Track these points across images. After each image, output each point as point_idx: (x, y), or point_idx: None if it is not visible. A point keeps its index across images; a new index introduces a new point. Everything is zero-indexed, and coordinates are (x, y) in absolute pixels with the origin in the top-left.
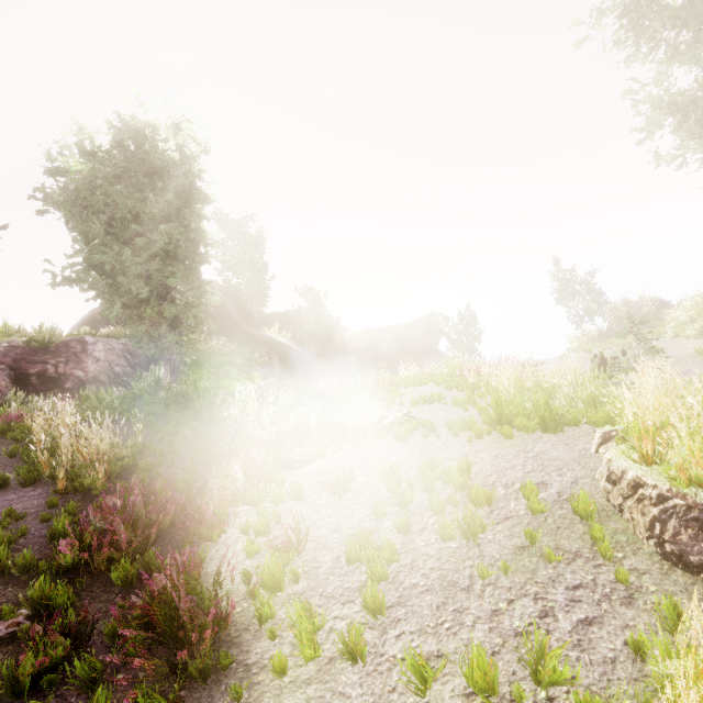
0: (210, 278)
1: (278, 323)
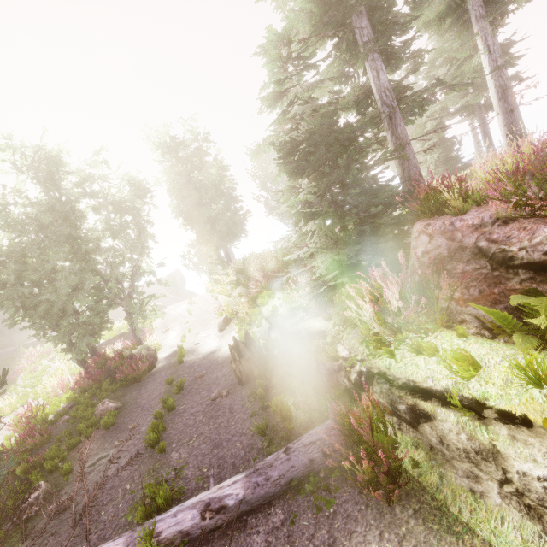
0: None
1: None
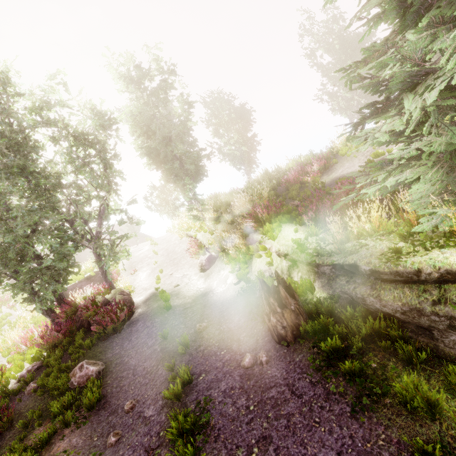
0: None
1: None
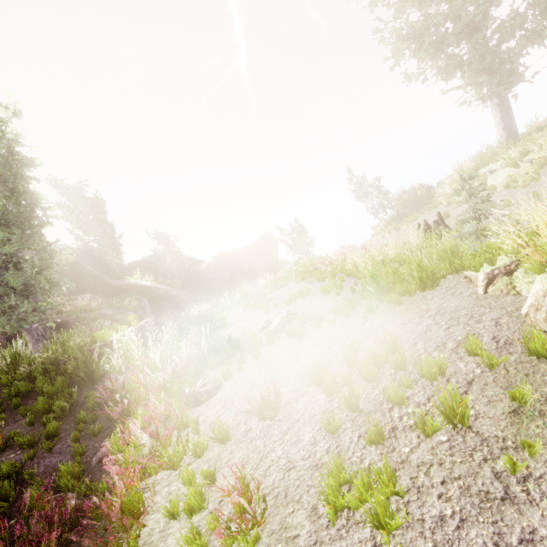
0: (58, 243)
1: (139, 270)
